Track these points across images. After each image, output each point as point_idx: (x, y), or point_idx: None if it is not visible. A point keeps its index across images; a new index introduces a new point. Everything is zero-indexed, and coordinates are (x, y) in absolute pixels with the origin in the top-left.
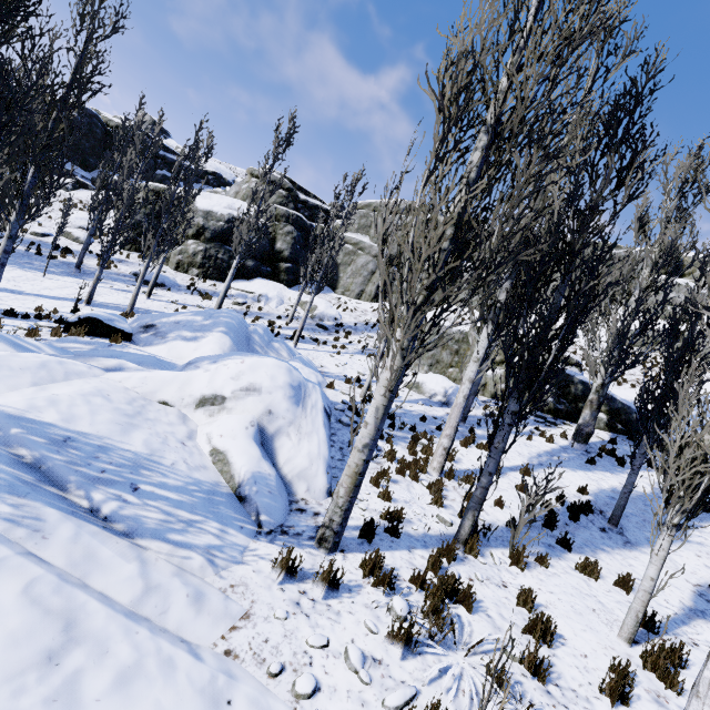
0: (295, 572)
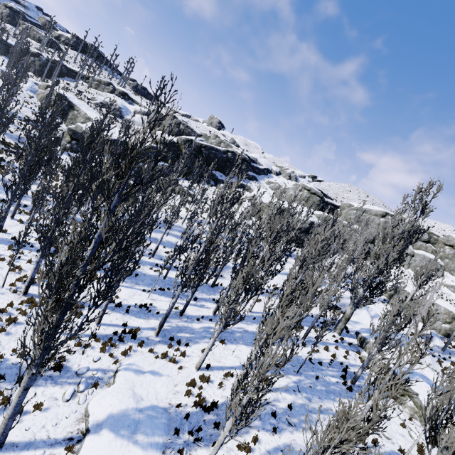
0: None
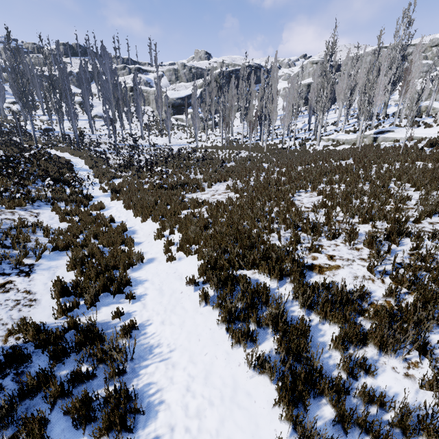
0: None
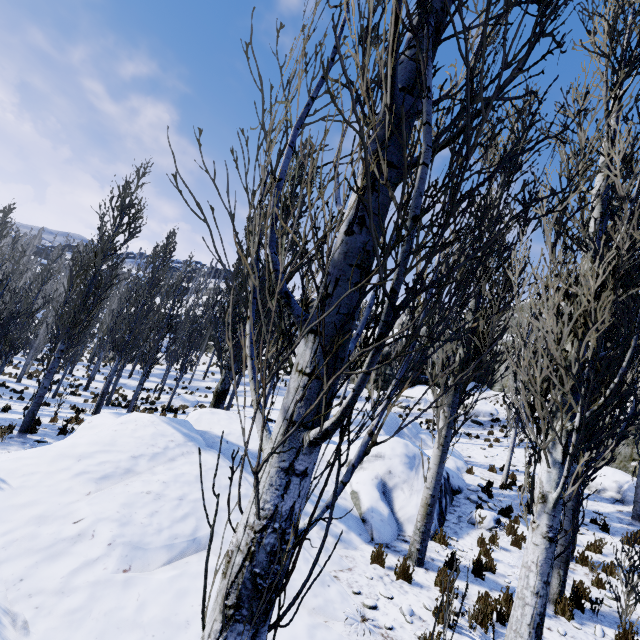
0: (384, 562)
